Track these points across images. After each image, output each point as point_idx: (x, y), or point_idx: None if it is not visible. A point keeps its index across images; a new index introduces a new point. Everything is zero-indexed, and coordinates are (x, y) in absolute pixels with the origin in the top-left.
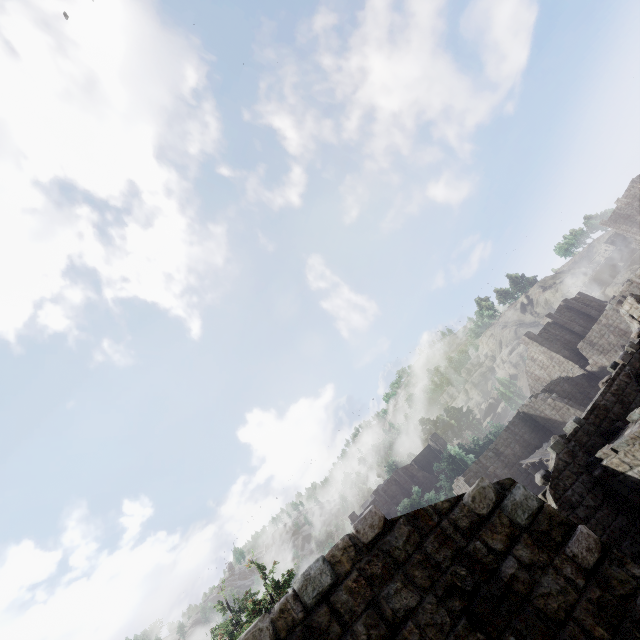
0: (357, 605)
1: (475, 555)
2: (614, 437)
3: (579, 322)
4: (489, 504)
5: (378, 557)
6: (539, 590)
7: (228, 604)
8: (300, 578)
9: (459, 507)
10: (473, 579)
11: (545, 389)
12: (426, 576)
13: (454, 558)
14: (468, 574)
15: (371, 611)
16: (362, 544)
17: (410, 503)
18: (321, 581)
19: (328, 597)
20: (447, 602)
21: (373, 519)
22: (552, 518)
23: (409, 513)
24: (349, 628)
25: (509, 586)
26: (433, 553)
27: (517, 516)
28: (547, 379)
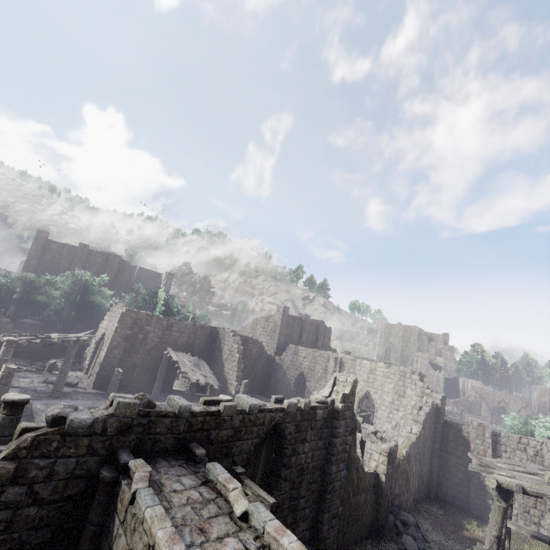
0: None
1: None
2: (181, 455)
3: (310, 337)
4: None
5: None
6: None
7: None
8: None
9: None
10: None
11: (246, 338)
12: None
13: None
14: None
15: None
16: None
17: (87, 278)
18: None
19: None
20: None
21: None
22: None
23: None
24: None
25: None
26: None
27: None
28: (256, 335)
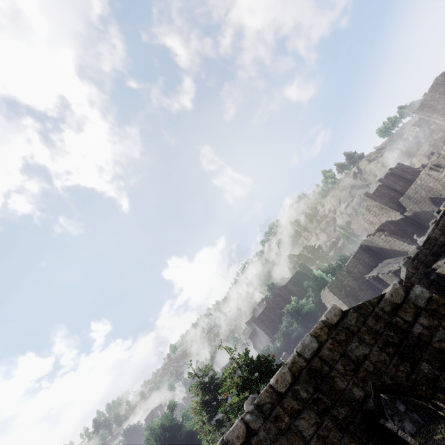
0: (335, 356)
1: (397, 325)
2: (441, 256)
3: (399, 183)
4: (401, 297)
5: (342, 331)
6: (435, 339)
7: (195, 373)
8: (300, 345)
9: (383, 300)
10: (398, 337)
11: (378, 229)
12: (371, 338)
13: (385, 327)
14: (395, 335)
15: (344, 358)
16: (331, 325)
17: (291, 307)
18: (312, 346)
19: (318, 353)
20: (385, 349)
21: (335, 311)
22: (438, 302)
23: (355, 306)
24: (333, 367)
25: (419, 338)
26: (373, 326)
27: (418, 302)
28: (378, 223)
